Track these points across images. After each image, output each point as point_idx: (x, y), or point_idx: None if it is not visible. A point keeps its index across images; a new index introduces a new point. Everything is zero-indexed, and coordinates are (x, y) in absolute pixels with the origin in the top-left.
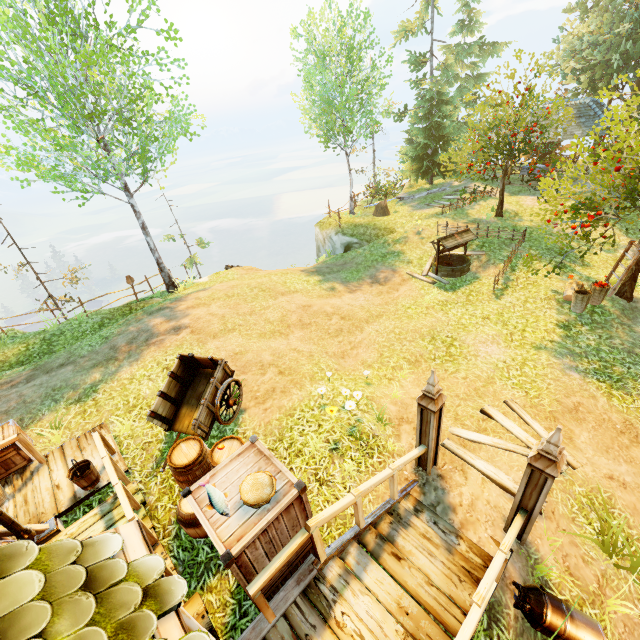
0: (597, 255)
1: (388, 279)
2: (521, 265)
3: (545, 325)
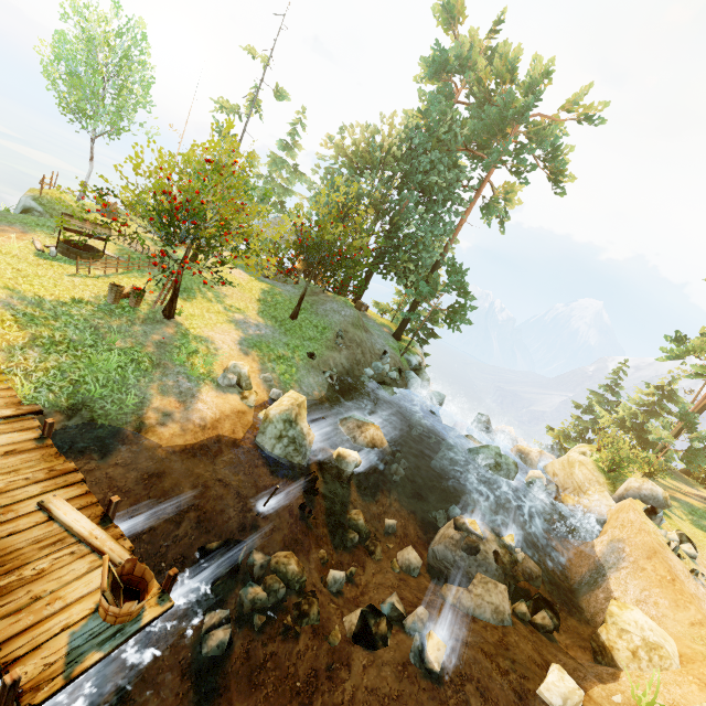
0: (212, 305)
1: (3, 231)
2: (133, 274)
3: (63, 294)
